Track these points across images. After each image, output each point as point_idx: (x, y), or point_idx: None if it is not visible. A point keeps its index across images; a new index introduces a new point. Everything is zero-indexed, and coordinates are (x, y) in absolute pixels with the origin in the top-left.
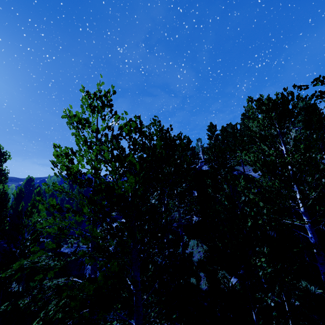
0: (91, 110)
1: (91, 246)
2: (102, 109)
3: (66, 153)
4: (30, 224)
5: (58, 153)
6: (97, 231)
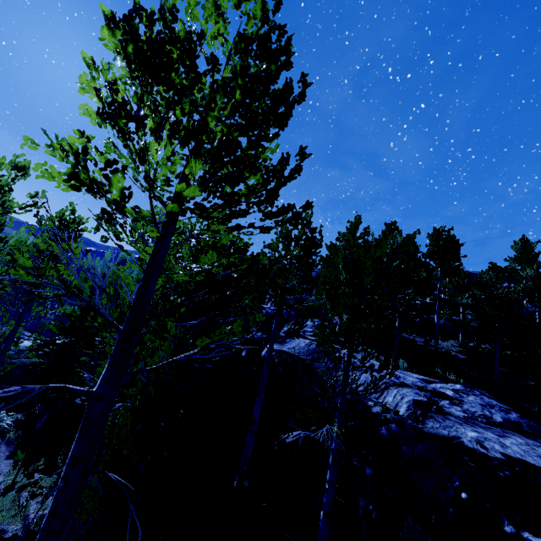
0: None
1: None
2: None
3: None
4: None
5: None
6: None
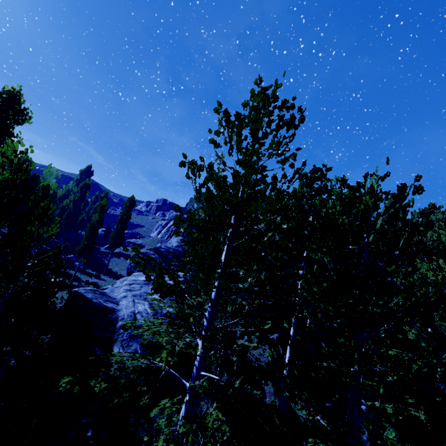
0: (268, 121)
1: (208, 325)
2: (287, 128)
3: (256, 179)
4: (45, 236)
5: (246, 175)
6: (198, 299)
